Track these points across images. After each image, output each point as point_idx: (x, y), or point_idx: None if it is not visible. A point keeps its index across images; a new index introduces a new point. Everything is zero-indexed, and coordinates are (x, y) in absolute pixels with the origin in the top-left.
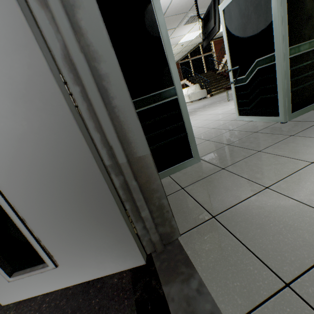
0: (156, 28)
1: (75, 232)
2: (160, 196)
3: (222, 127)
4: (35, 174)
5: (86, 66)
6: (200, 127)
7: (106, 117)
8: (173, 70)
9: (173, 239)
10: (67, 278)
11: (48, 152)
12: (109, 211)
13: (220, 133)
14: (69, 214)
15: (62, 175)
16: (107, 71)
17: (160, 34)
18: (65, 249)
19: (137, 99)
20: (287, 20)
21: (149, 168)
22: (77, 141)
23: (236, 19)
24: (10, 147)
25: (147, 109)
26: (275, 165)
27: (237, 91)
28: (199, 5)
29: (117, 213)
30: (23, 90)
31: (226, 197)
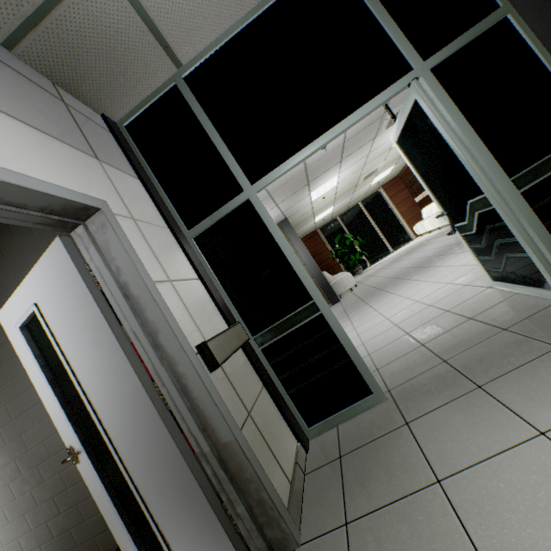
0: (275, 244)
1: (181, 521)
2: (257, 487)
3: (461, 308)
4: (146, 461)
5: (167, 374)
6: (430, 305)
7: (187, 410)
8: (307, 282)
9: (290, 549)
10: None
11: (151, 444)
12: (201, 503)
13: (449, 325)
14: (173, 501)
15: (162, 464)
16: (184, 370)
17: (281, 248)
18: (177, 538)
19: (269, 328)
20: (484, 146)
21: (238, 454)
22: (166, 436)
23: (416, 152)
24: (130, 439)
25: (284, 336)
26: (481, 428)
27: (469, 242)
28: (399, 99)
29: (208, 506)
30: (132, 400)
31: (378, 490)
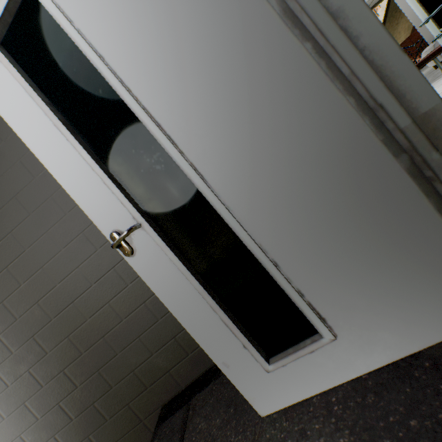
0: None
1: (355, 269)
2: None
3: None
4: (282, 186)
5: (317, 5)
6: None
7: (361, 62)
8: None
9: None
10: (354, 359)
11: (296, 144)
12: (410, 213)
13: None
14: (340, 237)
15: (320, 173)
16: (339, 5)
17: None
18: (343, 303)
19: None
20: None
21: None
22: (336, 107)
23: None
24: (246, 157)
25: None
26: None
27: None
28: None
29: (427, 211)
30: (254, 69)
31: None
